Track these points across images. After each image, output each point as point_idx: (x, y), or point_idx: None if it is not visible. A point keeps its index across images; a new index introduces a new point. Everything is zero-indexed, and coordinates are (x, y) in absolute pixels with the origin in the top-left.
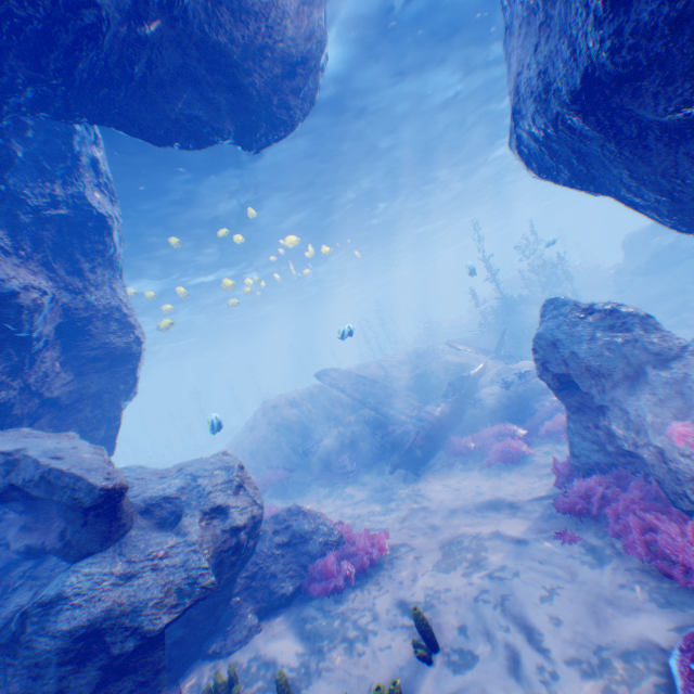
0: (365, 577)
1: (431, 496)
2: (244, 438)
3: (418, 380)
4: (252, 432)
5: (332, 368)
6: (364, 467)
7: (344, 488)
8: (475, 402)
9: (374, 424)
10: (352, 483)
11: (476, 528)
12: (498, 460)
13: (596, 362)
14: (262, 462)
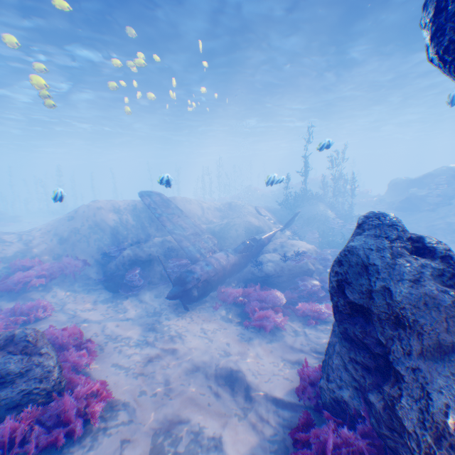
0: (54, 453)
1: (186, 340)
2: (60, 224)
3: (222, 228)
4: (69, 221)
5: (158, 193)
6: (151, 284)
7: (123, 299)
8: (257, 264)
9: (173, 252)
10: (133, 296)
11: (203, 421)
12: (255, 324)
13: (415, 317)
14: (67, 251)
